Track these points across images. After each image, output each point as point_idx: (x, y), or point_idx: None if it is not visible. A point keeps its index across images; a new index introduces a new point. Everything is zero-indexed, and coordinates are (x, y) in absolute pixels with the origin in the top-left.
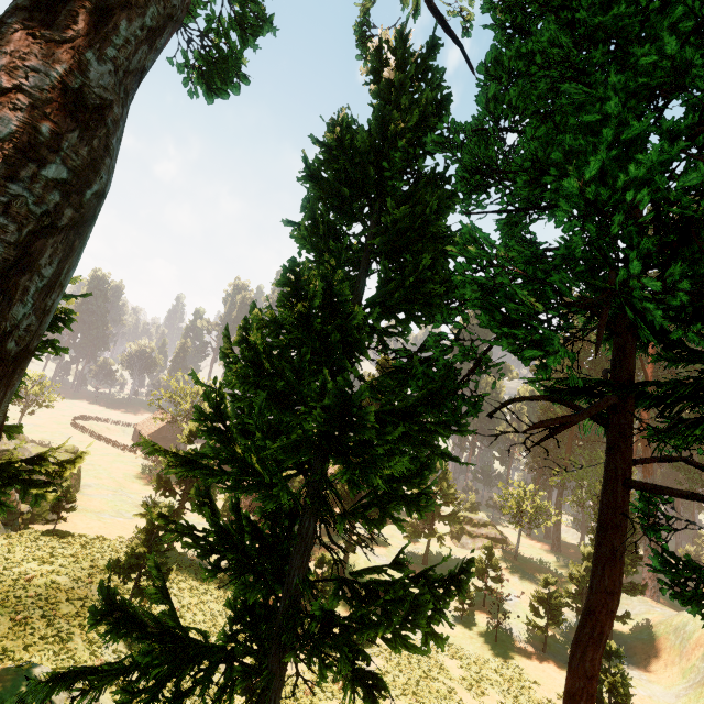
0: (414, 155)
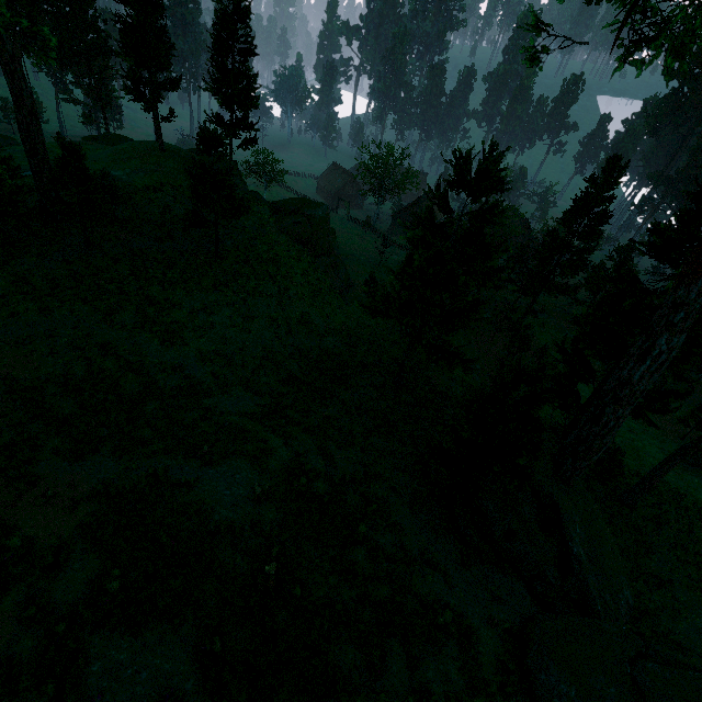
0: None
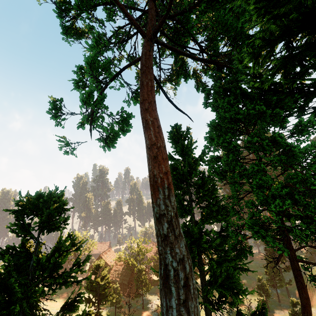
0: (202, 173)
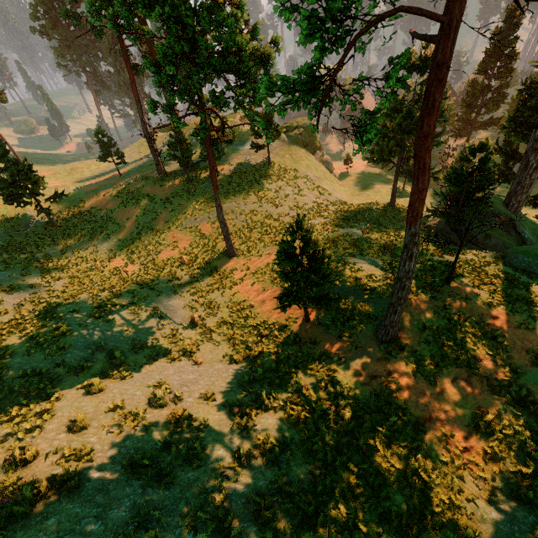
0: None
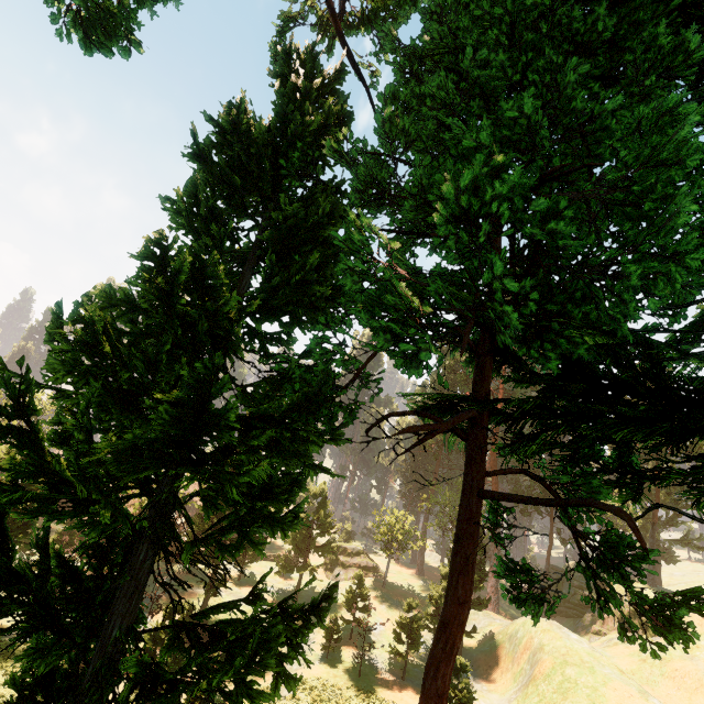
0: (312, 158)
